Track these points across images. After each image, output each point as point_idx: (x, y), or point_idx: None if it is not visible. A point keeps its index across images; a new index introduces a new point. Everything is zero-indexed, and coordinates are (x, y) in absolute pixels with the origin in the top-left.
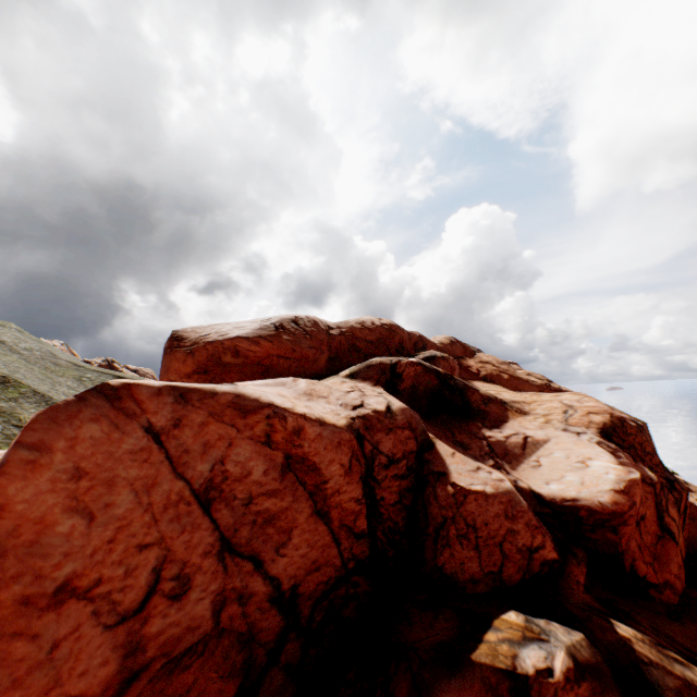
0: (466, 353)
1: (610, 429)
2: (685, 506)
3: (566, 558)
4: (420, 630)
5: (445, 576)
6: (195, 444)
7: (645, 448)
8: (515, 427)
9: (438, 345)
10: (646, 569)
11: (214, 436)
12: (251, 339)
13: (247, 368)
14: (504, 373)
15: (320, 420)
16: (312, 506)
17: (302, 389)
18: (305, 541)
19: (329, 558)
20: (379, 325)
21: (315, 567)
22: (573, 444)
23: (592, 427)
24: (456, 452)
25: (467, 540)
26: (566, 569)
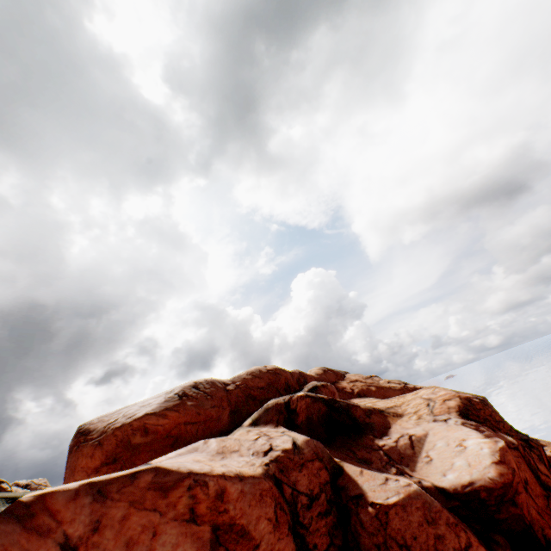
0: (338, 377)
1: (465, 409)
2: (547, 460)
3: (493, 549)
4: None
5: None
6: (117, 547)
7: (495, 417)
8: (398, 430)
9: (315, 376)
10: None
11: (136, 529)
12: (158, 413)
13: (157, 443)
14: (371, 385)
15: (239, 475)
16: None
17: (214, 449)
18: None
19: None
20: (266, 371)
21: None
22: (446, 431)
23: (452, 411)
24: (363, 469)
25: None
26: None
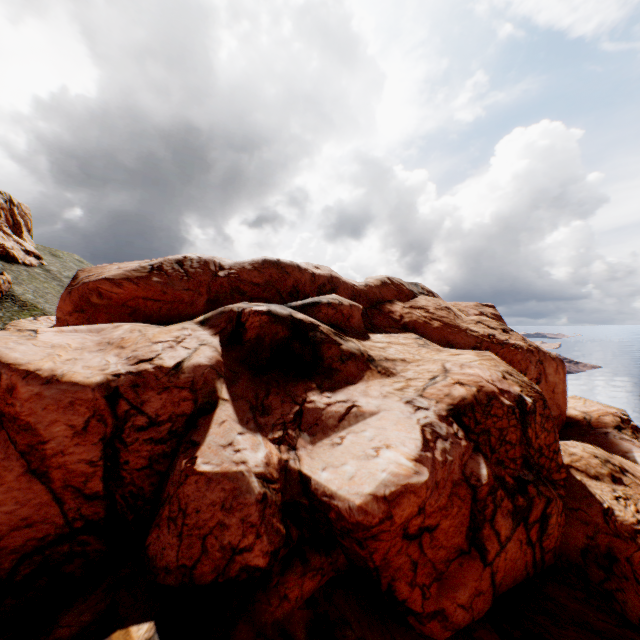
0: (400, 296)
1: (467, 407)
2: (546, 514)
3: (291, 564)
4: (77, 613)
5: (148, 558)
6: None
7: (506, 435)
8: (355, 392)
9: (358, 288)
10: (409, 592)
11: None
12: (115, 281)
13: (114, 309)
14: (437, 320)
15: (53, 378)
16: (25, 466)
17: (112, 337)
18: (13, 499)
19: (48, 516)
20: (274, 266)
21: (26, 524)
22: (393, 423)
23: (444, 402)
24: (228, 421)
25: (175, 525)
26: (280, 578)
